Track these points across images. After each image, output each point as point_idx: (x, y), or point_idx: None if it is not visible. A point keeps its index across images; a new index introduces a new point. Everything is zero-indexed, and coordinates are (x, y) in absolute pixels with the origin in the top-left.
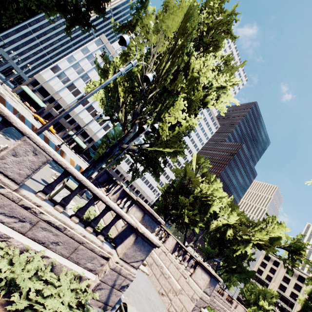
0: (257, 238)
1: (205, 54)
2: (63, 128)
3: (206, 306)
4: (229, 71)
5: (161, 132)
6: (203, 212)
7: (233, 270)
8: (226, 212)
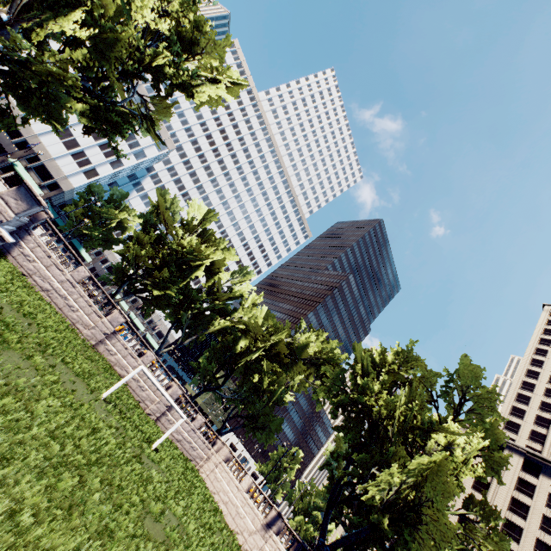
0: (273, 342)
1: (160, 0)
2: (3, 152)
3: (3, 222)
4: (215, 51)
5: (43, 47)
6: (199, 297)
7: (250, 418)
8: (248, 314)
